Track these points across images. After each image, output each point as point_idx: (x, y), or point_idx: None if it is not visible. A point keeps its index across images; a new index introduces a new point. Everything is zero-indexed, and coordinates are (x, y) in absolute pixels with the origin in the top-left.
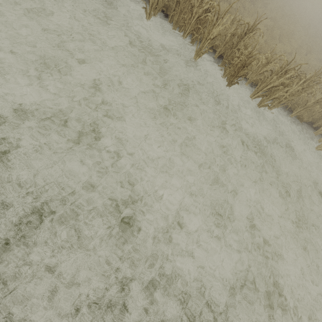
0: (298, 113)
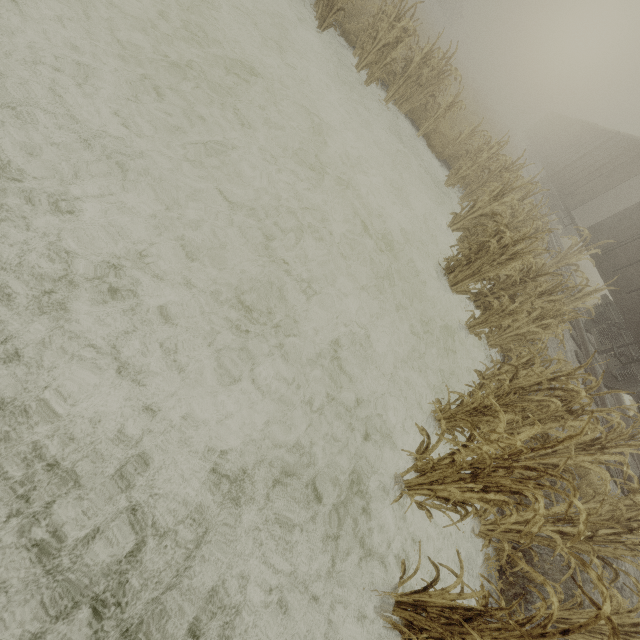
0: (426, 130)
